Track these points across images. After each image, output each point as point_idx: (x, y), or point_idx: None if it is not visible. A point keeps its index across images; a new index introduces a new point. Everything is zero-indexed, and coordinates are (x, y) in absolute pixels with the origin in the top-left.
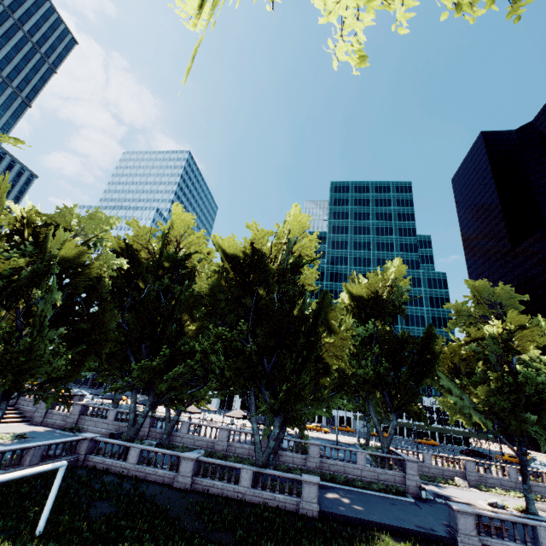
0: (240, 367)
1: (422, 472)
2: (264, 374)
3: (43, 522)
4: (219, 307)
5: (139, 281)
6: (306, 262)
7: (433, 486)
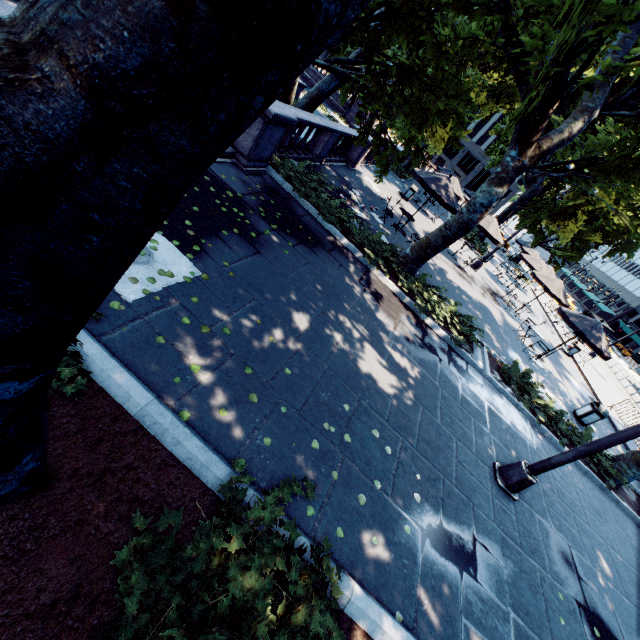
0: None
1: None
2: None
3: None
4: None
5: None
6: None
7: None
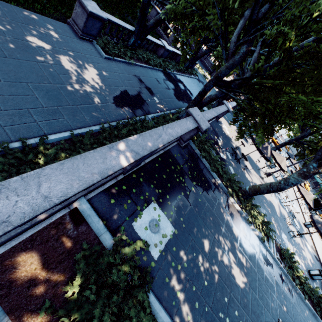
0: None
1: None
2: None
3: None
4: None
5: None
6: None
7: None
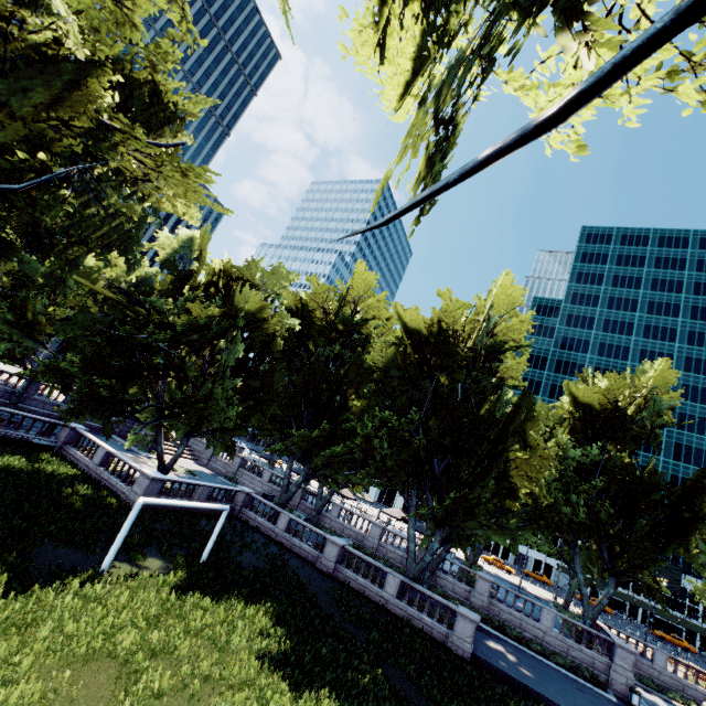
0: (403, 460)
1: (647, 674)
2: (430, 475)
3: (207, 552)
4: (390, 387)
5: (310, 342)
6: (509, 349)
7: (660, 699)
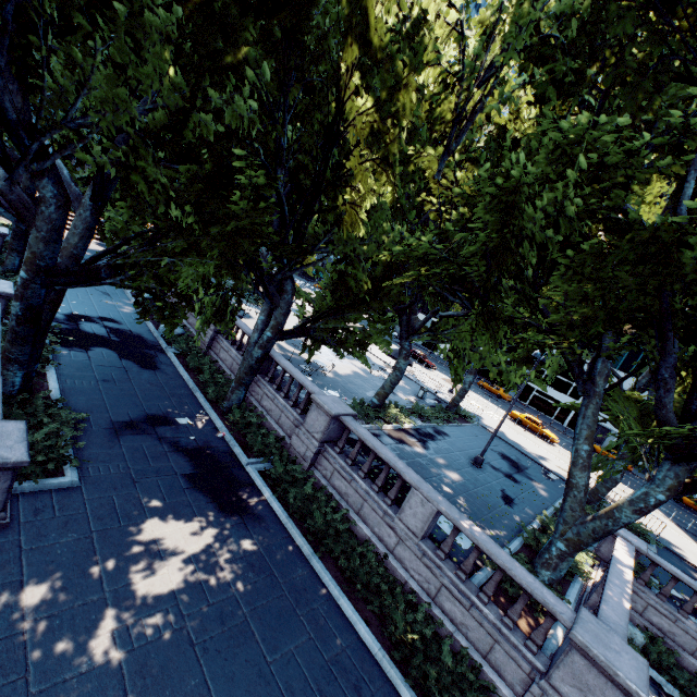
0: None
1: None
2: None
3: None
4: None
5: None
6: None
7: None
